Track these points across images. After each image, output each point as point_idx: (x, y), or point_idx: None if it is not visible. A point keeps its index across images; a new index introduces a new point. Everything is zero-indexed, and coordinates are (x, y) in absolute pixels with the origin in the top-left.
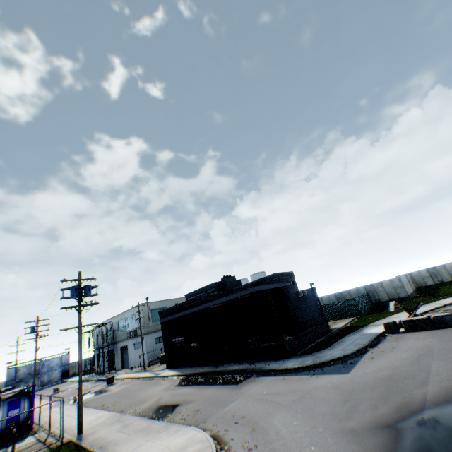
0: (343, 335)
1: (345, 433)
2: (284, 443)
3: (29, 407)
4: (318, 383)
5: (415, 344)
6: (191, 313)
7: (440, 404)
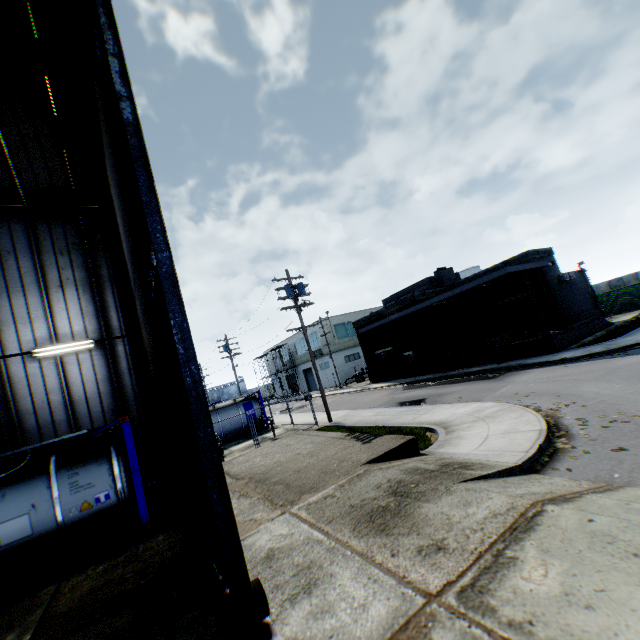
0: (638, 324)
1: None
2: (614, 397)
3: (260, 409)
4: (626, 362)
5: None
6: (401, 317)
7: None
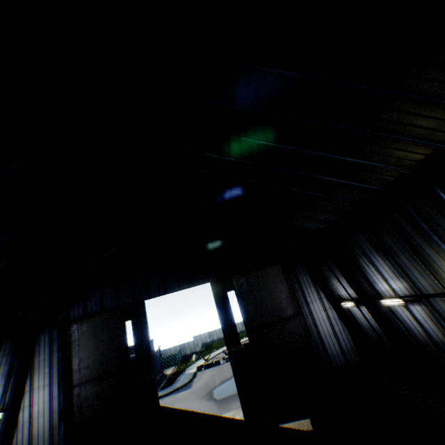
0: (176, 376)
1: (200, 398)
2: (185, 406)
3: None
4: (181, 394)
5: (209, 373)
6: None
7: (219, 385)
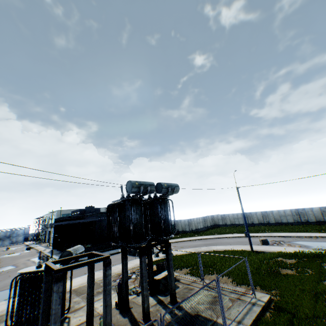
0: (117, 248)
1: (8, 285)
2: None
3: None
4: None
5: None
6: (61, 224)
7: None
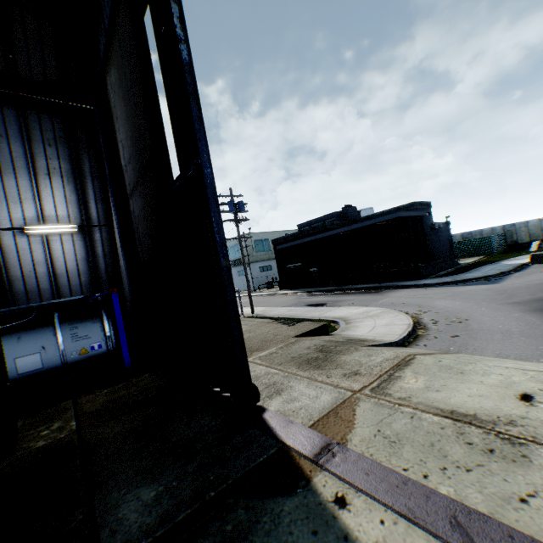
0: (476, 266)
1: (508, 304)
2: (455, 309)
3: None
4: (465, 289)
5: None
6: (312, 241)
7: None
